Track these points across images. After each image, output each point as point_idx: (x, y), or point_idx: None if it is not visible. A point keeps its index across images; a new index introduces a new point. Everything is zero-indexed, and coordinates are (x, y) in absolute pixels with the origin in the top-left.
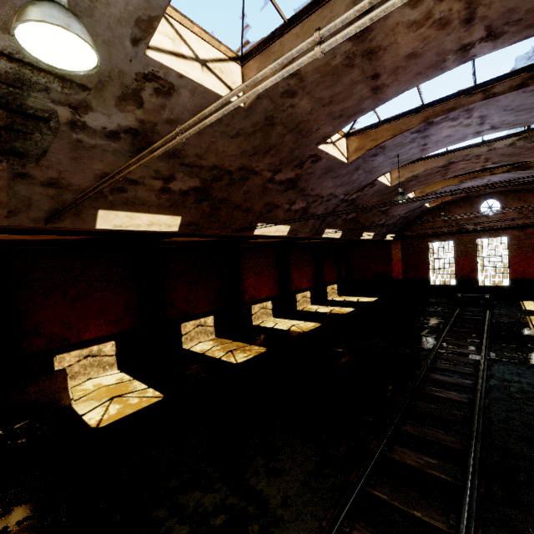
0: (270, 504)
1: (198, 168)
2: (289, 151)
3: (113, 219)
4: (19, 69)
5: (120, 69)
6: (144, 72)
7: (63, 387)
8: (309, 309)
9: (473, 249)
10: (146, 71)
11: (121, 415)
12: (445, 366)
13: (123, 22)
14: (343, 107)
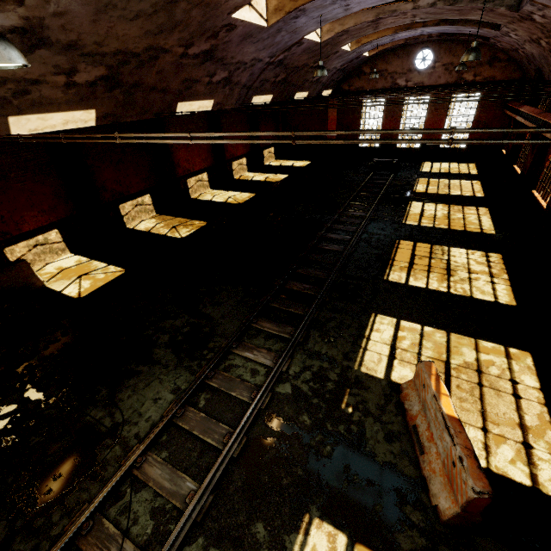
0: (215, 318)
1: (100, 55)
2: (198, 24)
3: (25, 124)
4: None
5: None
6: None
7: (31, 274)
8: (245, 178)
9: (400, 110)
10: None
11: (95, 287)
12: (339, 227)
13: None
14: None
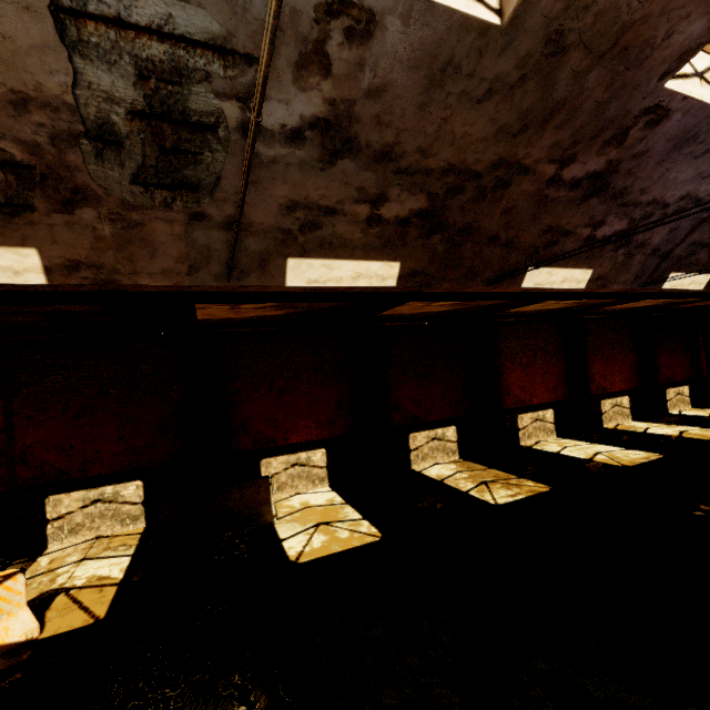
0: None
1: (422, 174)
2: (593, 109)
3: (306, 272)
4: (173, 52)
5: (292, 7)
6: None
7: (266, 499)
8: (628, 428)
9: None
10: None
11: (325, 551)
12: None
13: None
14: None
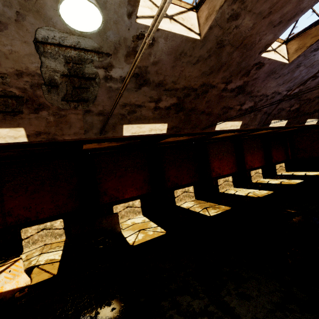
0: None
1: (174, 90)
2: (236, 64)
3: (130, 129)
4: (79, 53)
5: (124, 37)
6: (137, 34)
7: (117, 222)
8: (261, 182)
9: None
10: (137, 33)
11: (144, 240)
12: None
13: (121, 5)
14: (282, 13)
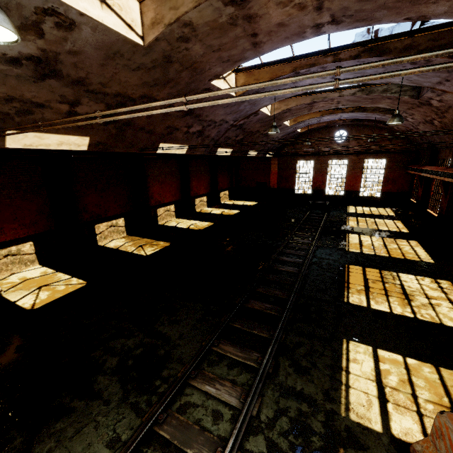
0: (172, 339)
1: (102, 94)
2: (185, 84)
3: (22, 139)
4: None
5: (18, 2)
6: (44, 6)
7: None
8: (205, 211)
9: (325, 168)
10: (45, 6)
11: (52, 298)
12: (290, 251)
13: None
14: (230, 54)
